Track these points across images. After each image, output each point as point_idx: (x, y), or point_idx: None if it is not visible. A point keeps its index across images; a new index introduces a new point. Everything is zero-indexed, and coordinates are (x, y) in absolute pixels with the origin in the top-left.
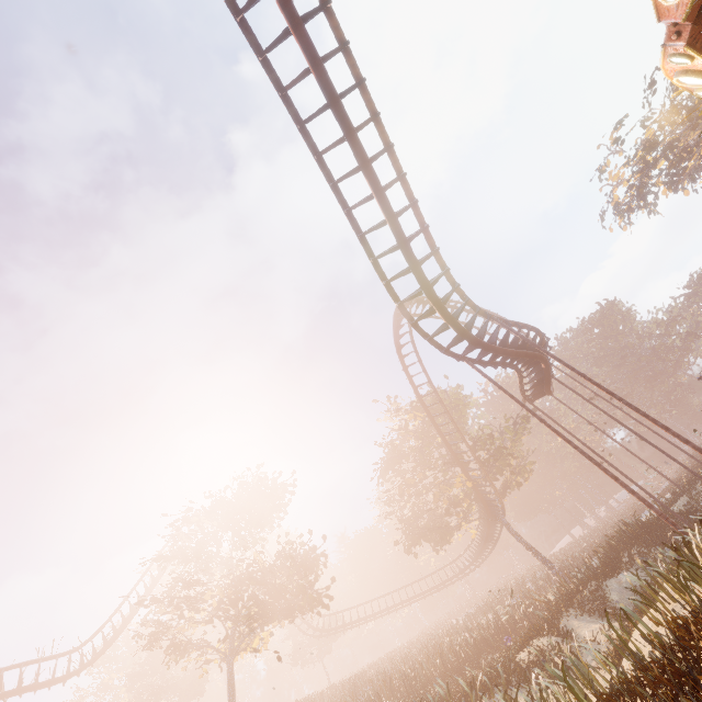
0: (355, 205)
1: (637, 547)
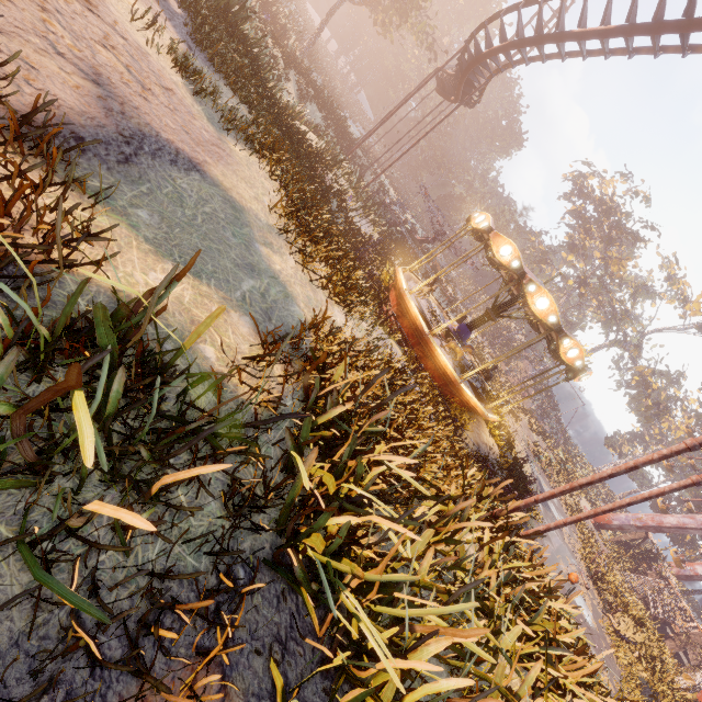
0: (610, 1)
1: (334, 125)
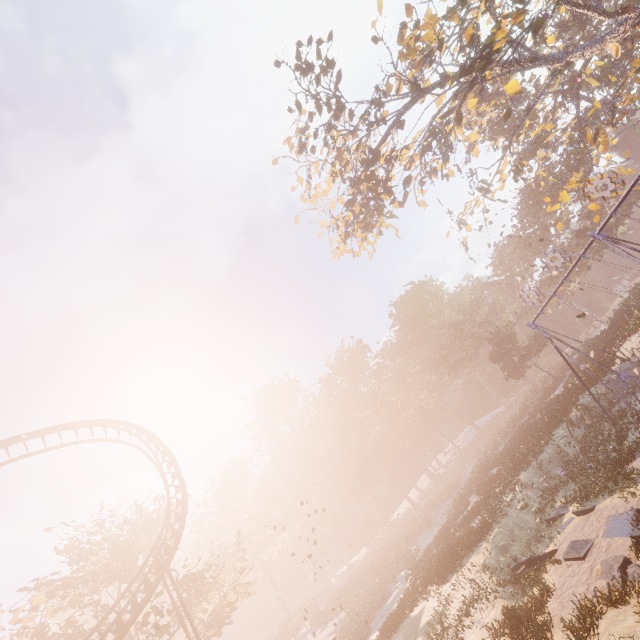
0: None
1: None
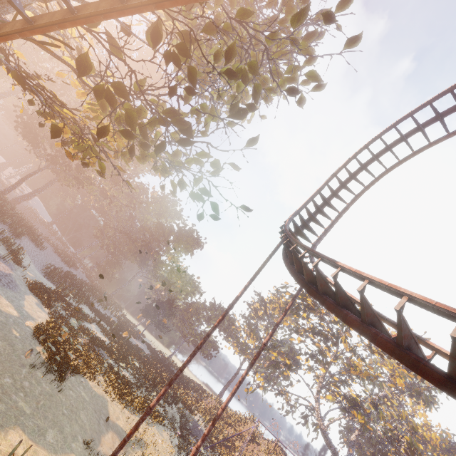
0: None
1: None
